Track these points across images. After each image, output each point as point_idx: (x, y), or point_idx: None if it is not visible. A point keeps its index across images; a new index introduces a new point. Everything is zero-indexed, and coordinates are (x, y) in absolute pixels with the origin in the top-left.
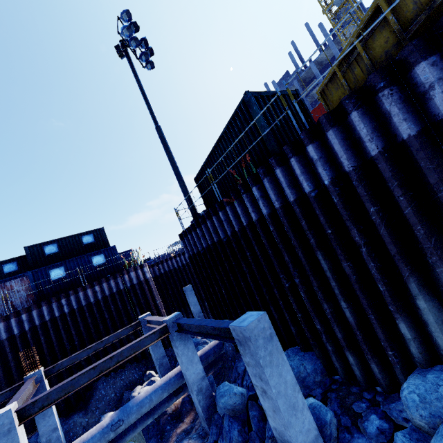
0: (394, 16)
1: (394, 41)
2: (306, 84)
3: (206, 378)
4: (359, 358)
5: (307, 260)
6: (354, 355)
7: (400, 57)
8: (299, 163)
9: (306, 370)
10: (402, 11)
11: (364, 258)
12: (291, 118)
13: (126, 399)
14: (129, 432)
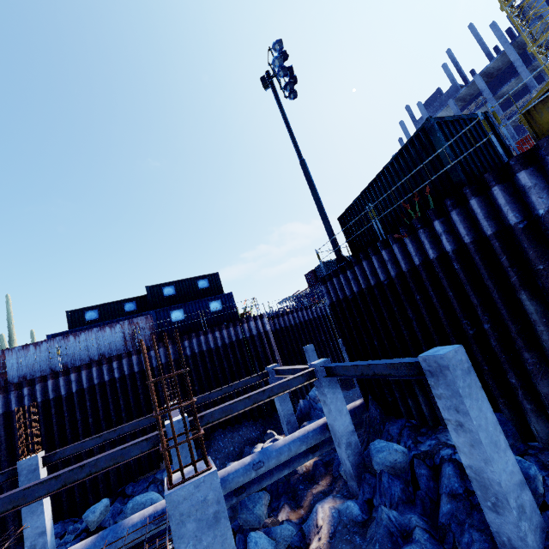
0: None
1: None
2: (466, 103)
3: (355, 434)
4: None
5: (504, 302)
6: None
7: None
8: (504, 191)
9: None
10: None
11: None
12: (496, 143)
13: (247, 454)
14: (266, 478)
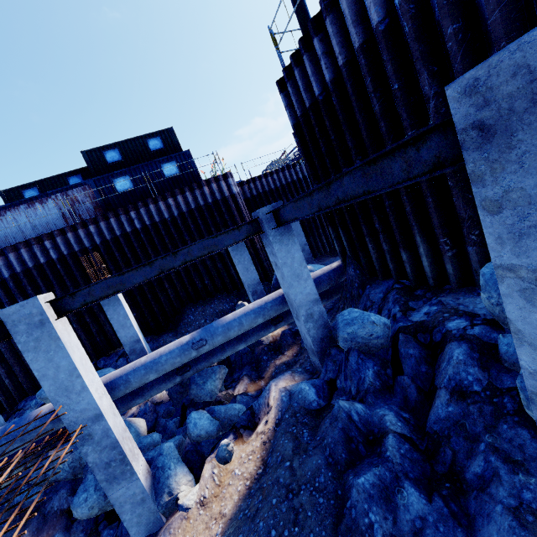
0: None
1: None
2: None
3: (320, 303)
4: None
5: None
6: None
7: None
8: None
9: None
10: None
11: None
12: None
13: None
14: (217, 355)
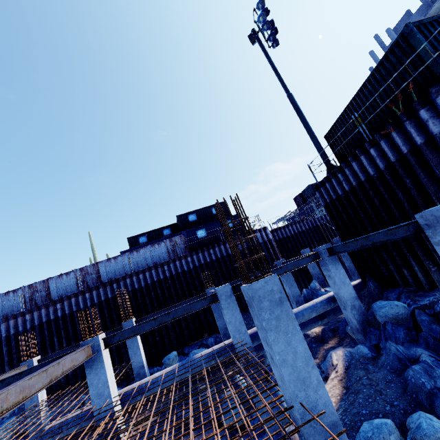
0: None
1: None
2: None
3: (358, 299)
4: None
5: None
6: None
7: None
8: None
9: None
10: None
11: None
12: None
13: None
14: None
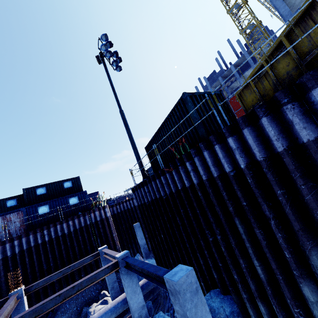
0: (294, 49)
1: (293, 65)
2: (227, 79)
3: (145, 307)
4: (269, 309)
5: (227, 223)
6: (265, 305)
7: (300, 82)
8: (221, 149)
9: (225, 312)
10: (299, 46)
11: (273, 229)
12: (216, 115)
13: (84, 314)
14: None
